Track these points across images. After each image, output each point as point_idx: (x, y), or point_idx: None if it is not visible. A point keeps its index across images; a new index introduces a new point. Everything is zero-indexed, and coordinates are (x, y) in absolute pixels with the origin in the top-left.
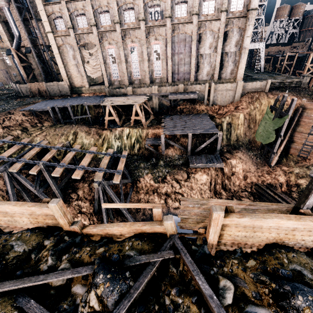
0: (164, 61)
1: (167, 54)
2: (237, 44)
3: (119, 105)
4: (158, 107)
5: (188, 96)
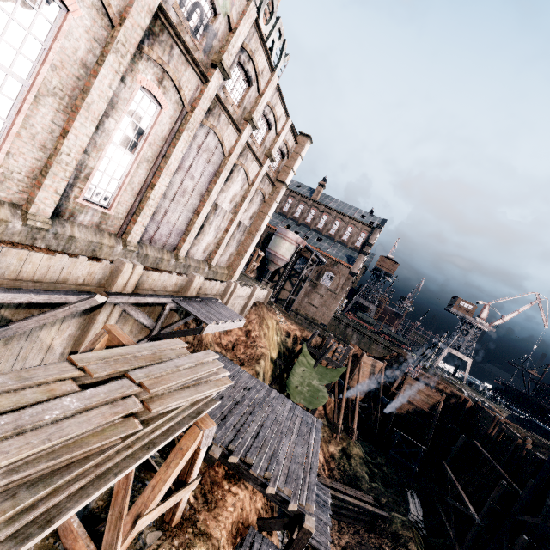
0: (145, 167)
1: (170, 157)
2: (252, 216)
3: None
4: None
5: (235, 323)
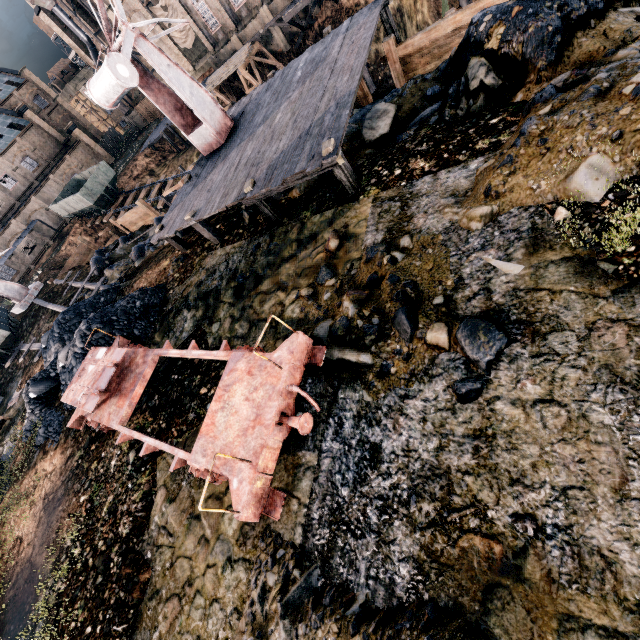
0: None
1: None
2: None
3: (234, 79)
4: (289, 46)
5: None
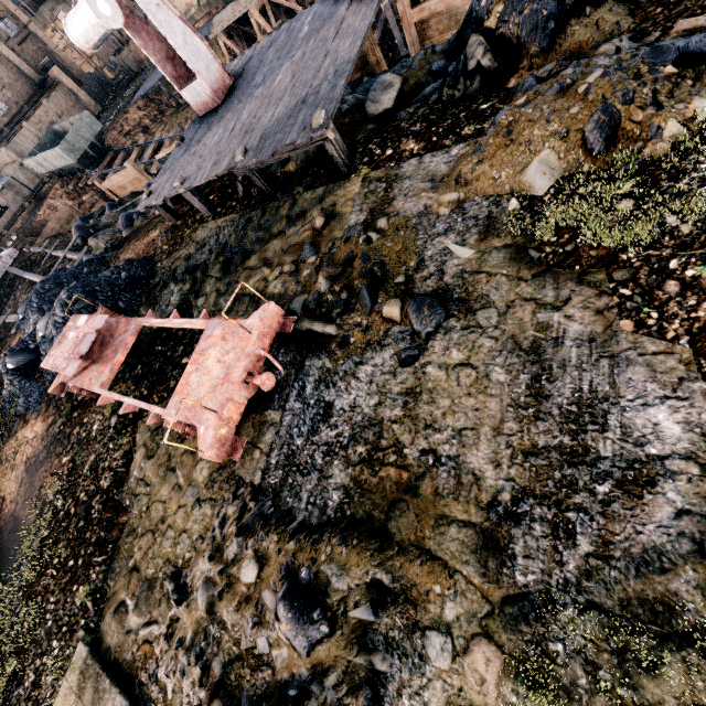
0: None
1: None
2: None
3: (245, 22)
4: None
5: None
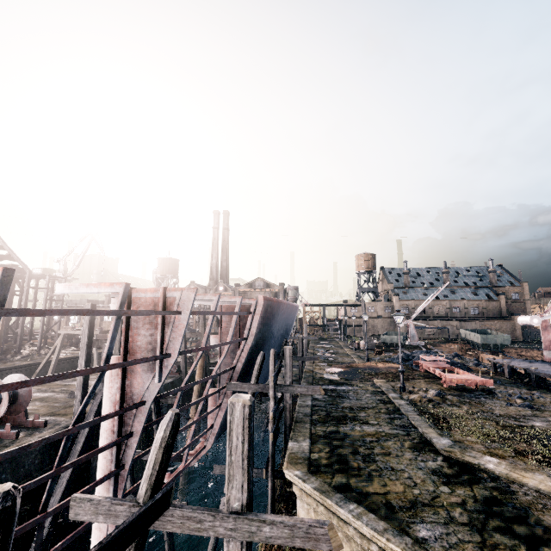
0: None
1: None
2: None
3: None
4: None
5: None
